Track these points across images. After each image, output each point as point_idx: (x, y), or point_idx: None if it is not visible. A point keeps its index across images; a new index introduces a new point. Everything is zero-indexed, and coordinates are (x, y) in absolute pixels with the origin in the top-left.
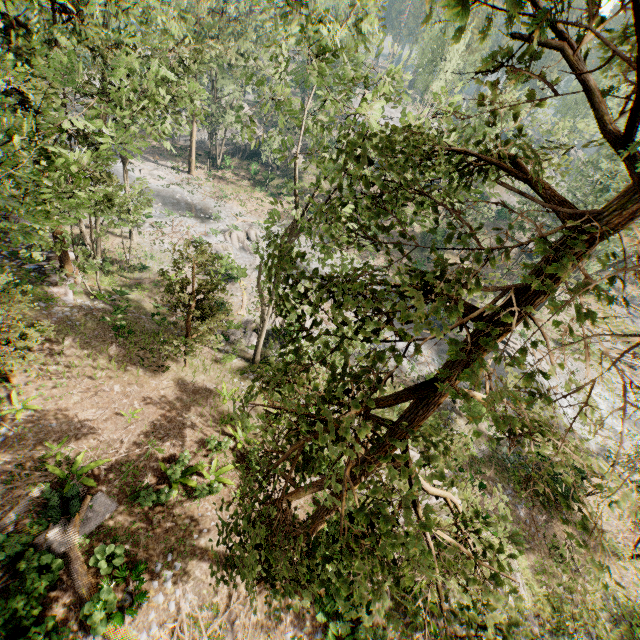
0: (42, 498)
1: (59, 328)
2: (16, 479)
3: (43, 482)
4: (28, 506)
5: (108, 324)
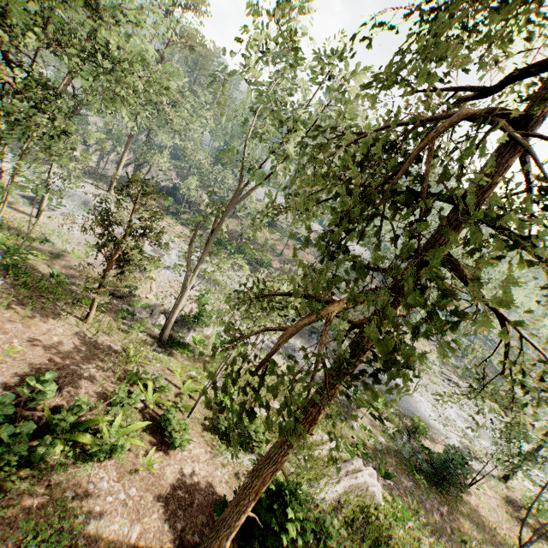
0: None
1: None
2: None
3: None
4: None
5: None
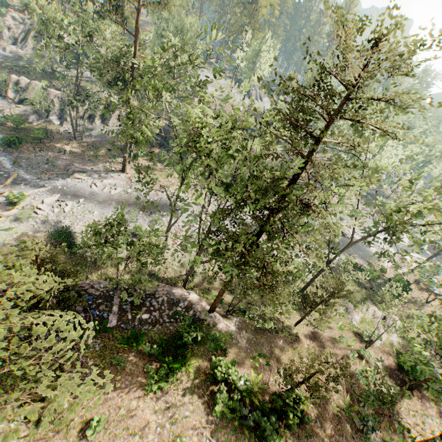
0: (353, 428)
1: (255, 349)
2: (341, 430)
3: (346, 422)
4: (355, 435)
5: (264, 329)
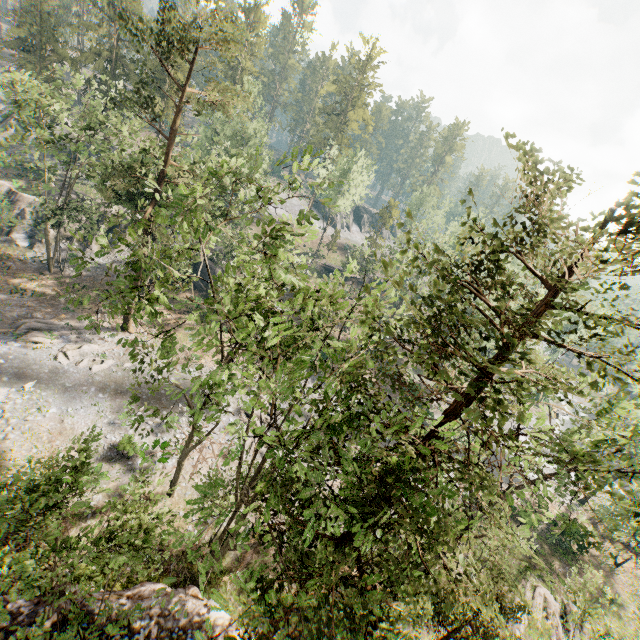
0: None
1: None
2: None
3: None
4: None
5: None
